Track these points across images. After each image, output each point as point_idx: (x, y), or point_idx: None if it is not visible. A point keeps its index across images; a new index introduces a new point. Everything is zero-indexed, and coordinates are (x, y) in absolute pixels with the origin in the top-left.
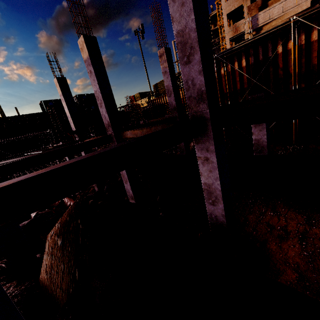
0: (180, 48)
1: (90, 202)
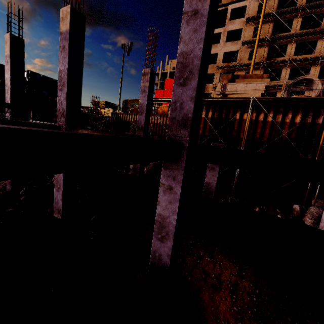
0: (179, 68)
1: None
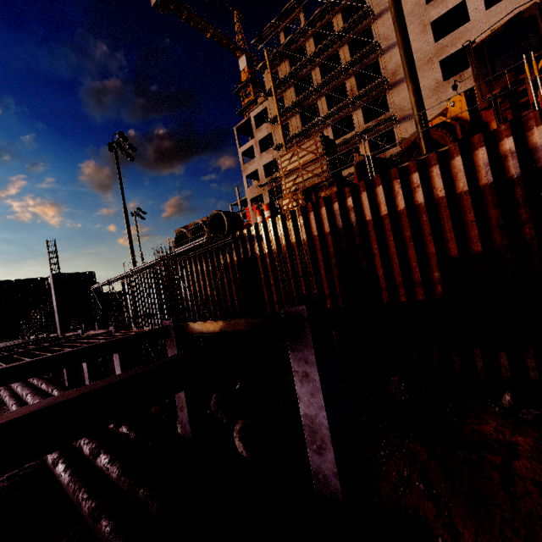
0: None
1: None
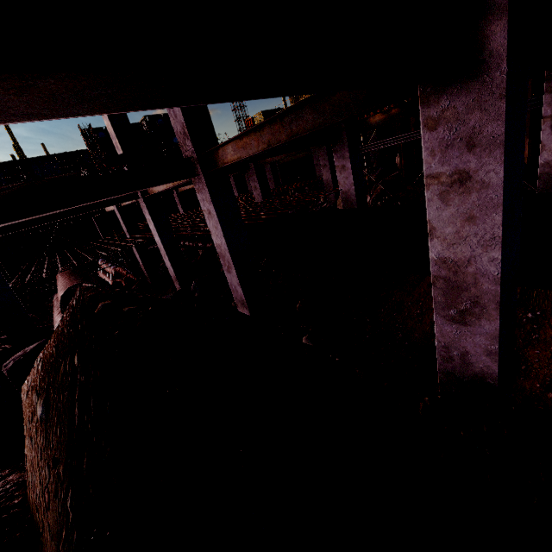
0: None
1: (101, 308)
